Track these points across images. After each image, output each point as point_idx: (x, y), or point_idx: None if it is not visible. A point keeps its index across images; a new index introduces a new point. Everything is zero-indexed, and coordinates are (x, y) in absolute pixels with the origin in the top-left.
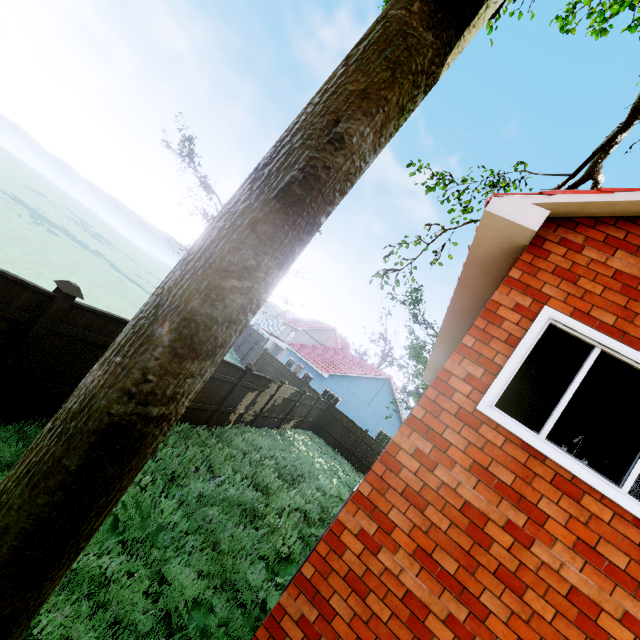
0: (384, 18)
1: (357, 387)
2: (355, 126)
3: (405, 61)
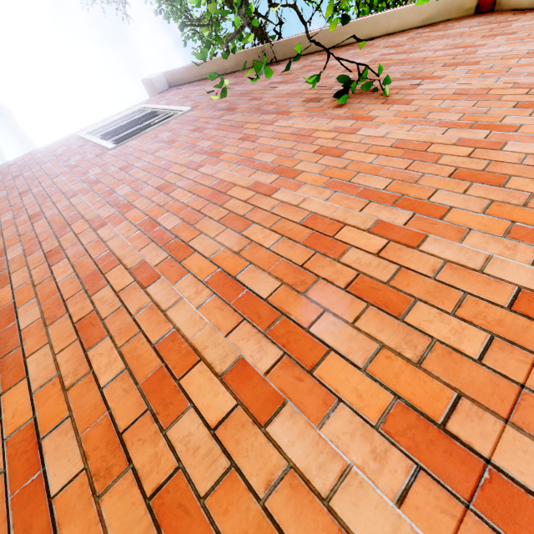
0: None
1: None
2: None
3: None
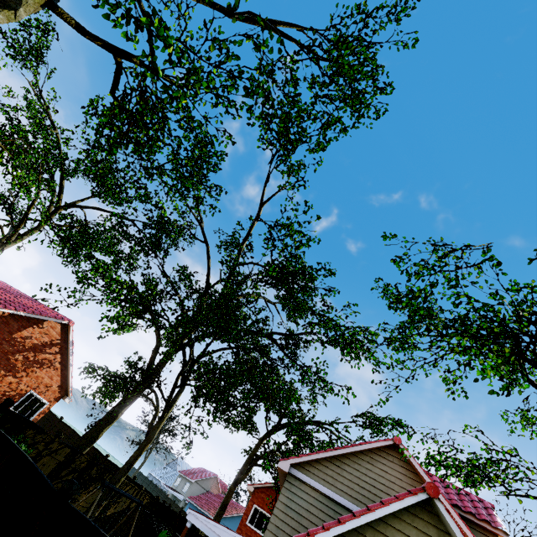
0: (231, 488)
1: (233, 524)
2: (229, 499)
3: (233, 492)
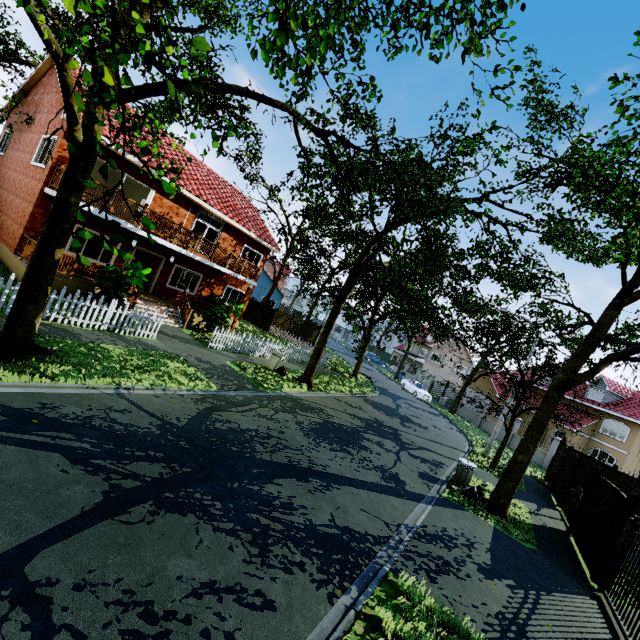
0: None
1: None
2: None
3: None
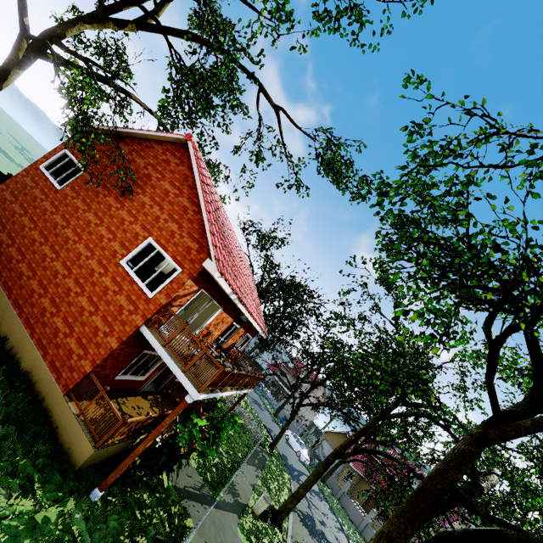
0: None
1: None
2: None
3: None
